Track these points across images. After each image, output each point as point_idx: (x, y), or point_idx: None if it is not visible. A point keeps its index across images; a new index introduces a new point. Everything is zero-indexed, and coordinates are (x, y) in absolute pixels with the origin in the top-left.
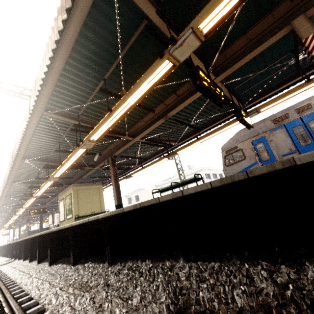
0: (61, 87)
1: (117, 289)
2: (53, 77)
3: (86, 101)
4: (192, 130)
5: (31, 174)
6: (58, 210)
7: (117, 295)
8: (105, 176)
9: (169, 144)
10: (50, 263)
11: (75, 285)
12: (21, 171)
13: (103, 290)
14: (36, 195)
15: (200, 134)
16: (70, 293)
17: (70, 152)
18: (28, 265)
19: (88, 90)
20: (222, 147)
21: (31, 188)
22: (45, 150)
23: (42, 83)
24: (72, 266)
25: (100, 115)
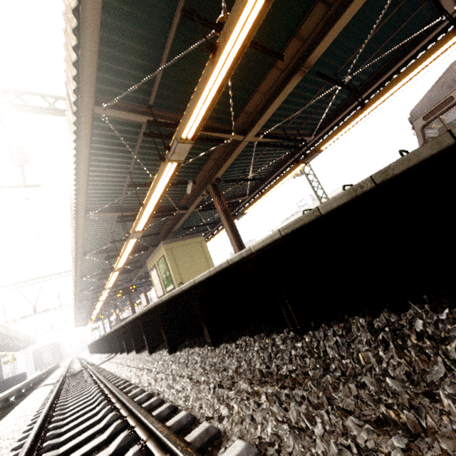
0: (110, 43)
1: (381, 375)
2: (92, 6)
3: (157, 70)
4: (337, 104)
5: (103, 239)
6: (147, 288)
7: (414, 391)
8: (202, 224)
9: (302, 141)
10: (170, 350)
11: (245, 377)
12: (89, 237)
13: (338, 382)
14: (117, 266)
15: (356, 106)
16: (249, 393)
17: (149, 186)
18: (136, 358)
19: (157, 38)
20: (411, 112)
21: (108, 259)
22: (112, 193)
23: (76, 24)
24: (213, 349)
25: (185, 99)
